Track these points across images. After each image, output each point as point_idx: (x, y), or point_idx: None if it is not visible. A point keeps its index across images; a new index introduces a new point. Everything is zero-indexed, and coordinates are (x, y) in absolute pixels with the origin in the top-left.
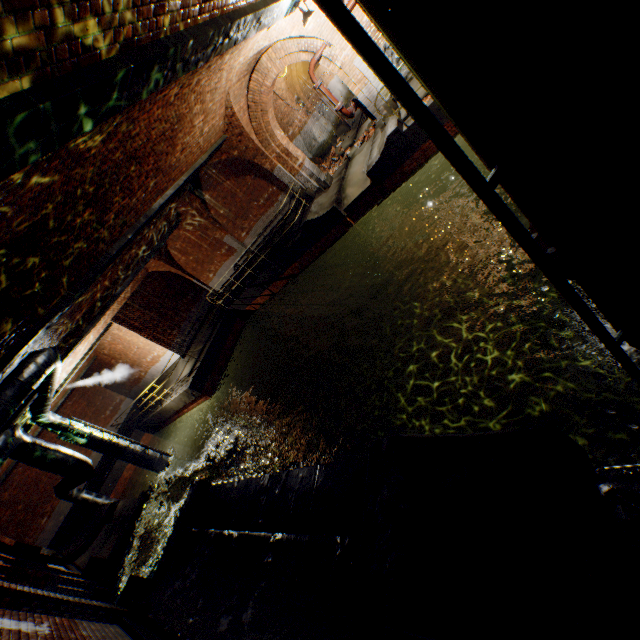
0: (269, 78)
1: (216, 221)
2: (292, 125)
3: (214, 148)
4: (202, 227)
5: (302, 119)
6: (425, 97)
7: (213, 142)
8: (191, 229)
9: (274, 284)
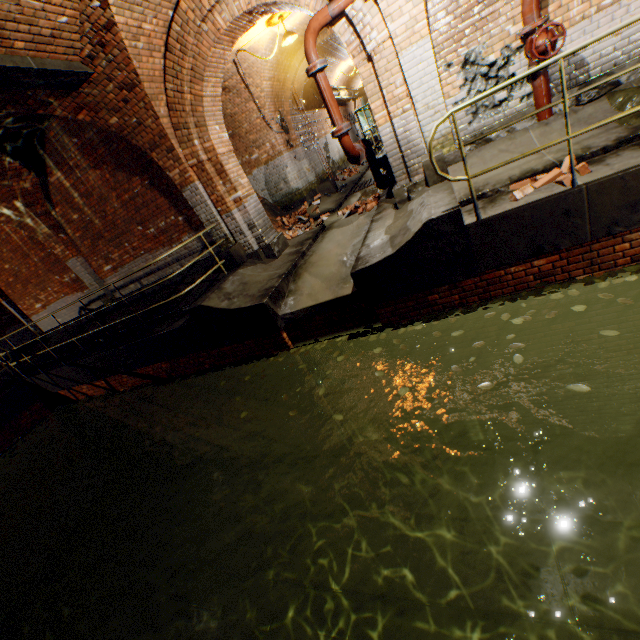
0: (226, 9)
1: (63, 226)
2: (260, 147)
3: (20, 63)
4: (28, 226)
5: (277, 146)
6: (526, 177)
7: (23, 48)
8: (3, 220)
9: (117, 376)
